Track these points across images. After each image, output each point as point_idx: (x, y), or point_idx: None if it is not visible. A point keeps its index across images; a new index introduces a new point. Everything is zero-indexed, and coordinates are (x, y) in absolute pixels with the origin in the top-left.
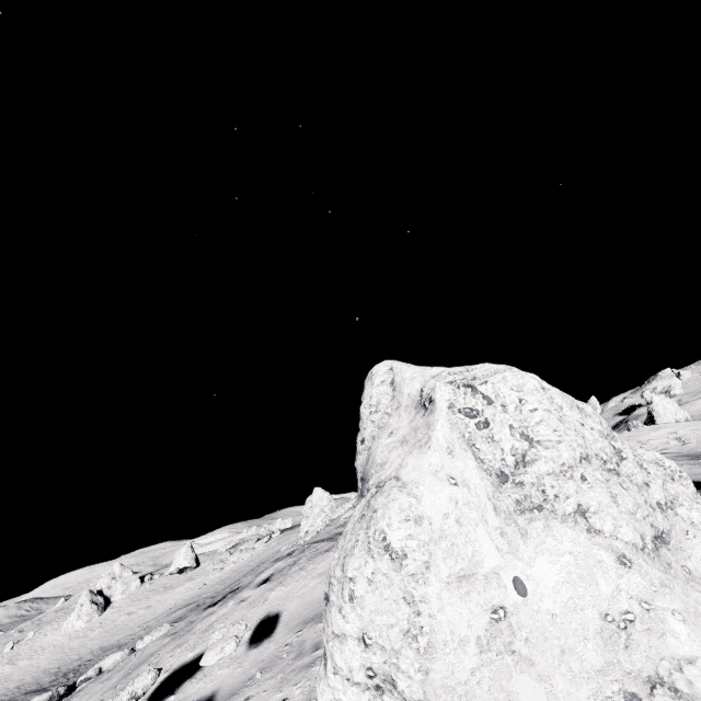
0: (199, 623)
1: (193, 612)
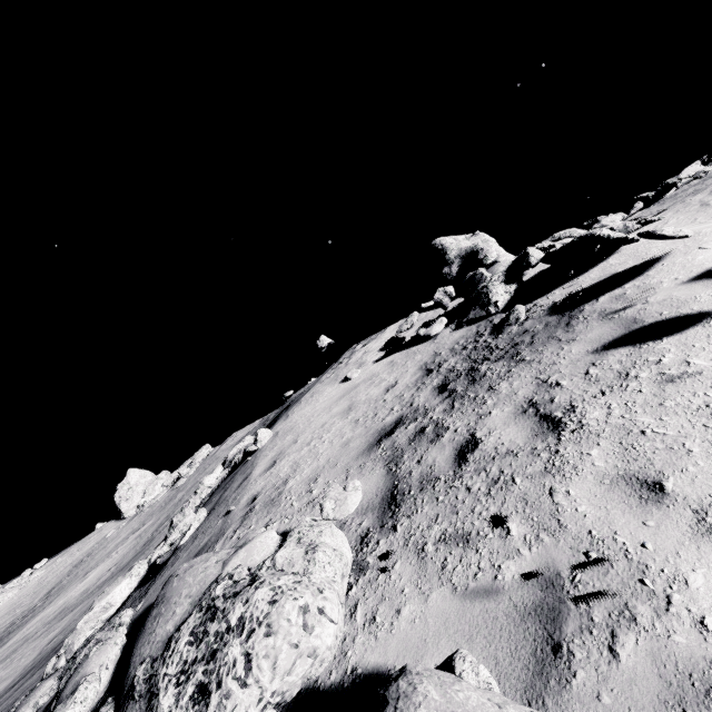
0: (350, 361)
1: (40, 609)
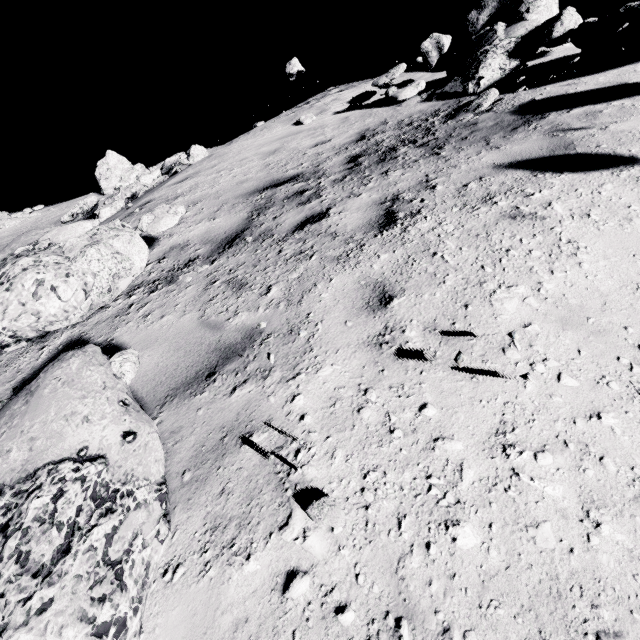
0: (316, 104)
1: None
